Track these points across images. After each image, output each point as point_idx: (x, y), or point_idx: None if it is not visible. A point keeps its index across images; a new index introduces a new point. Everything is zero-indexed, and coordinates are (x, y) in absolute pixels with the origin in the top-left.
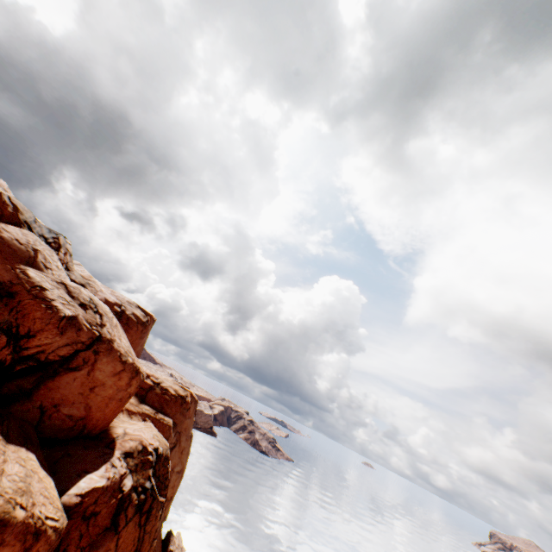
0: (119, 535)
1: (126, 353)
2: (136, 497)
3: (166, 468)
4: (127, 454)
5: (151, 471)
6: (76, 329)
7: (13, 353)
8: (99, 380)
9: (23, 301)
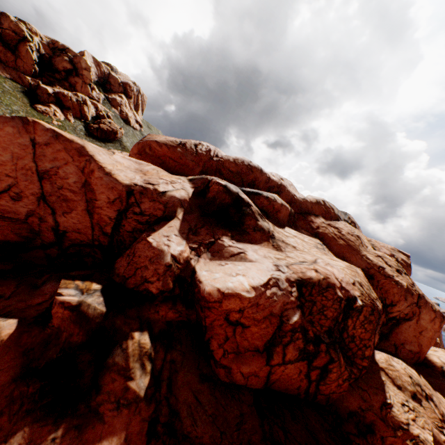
0: None
1: (431, 302)
2: None
3: None
4: None
5: None
6: (409, 294)
7: (384, 316)
8: (422, 326)
9: (379, 280)
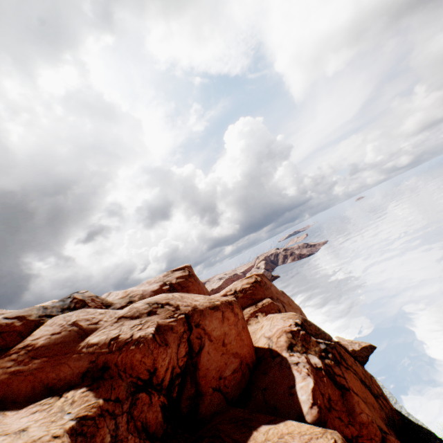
0: (350, 389)
1: (210, 303)
2: (328, 360)
3: (312, 325)
4: (290, 348)
5: (313, 338)
6: (169, 331)
7: (159, 393)
8: (220, 335)
9: (117, 362)
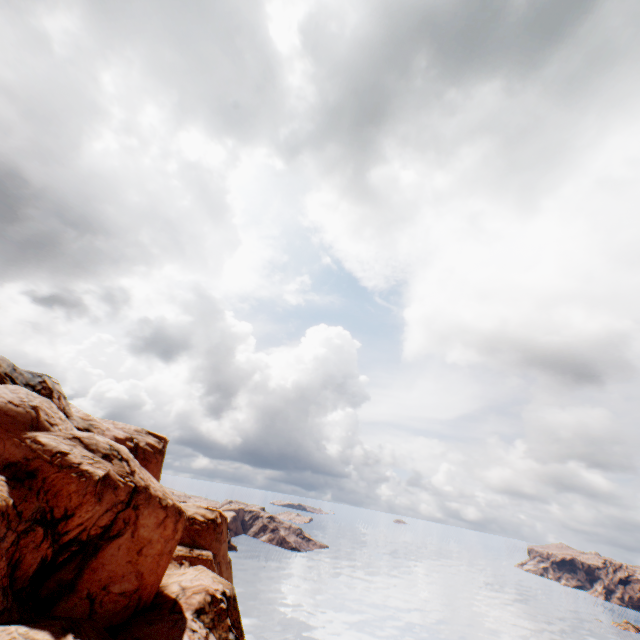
0: None
1: (164, 495)
2: None
3: (237, 610)
4: (198, 612)
5: (229, 620)
6: (112, 488)
7: (52, 544)
8: (145, 538)
9: (49, 477)
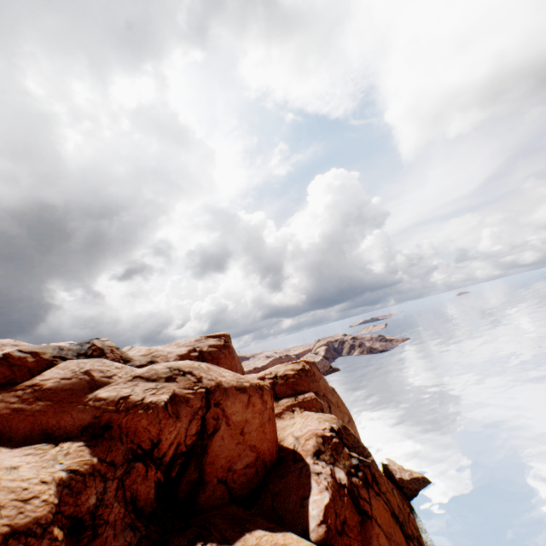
0: (373, 518)
1: (238, 382)
2: (356, 479)
3: (351, 435)
4: (316, 455)
5: (346, 449)
6: (184, 403)
7: (158, 468)
8: (240, 422)
9: (121, 423)
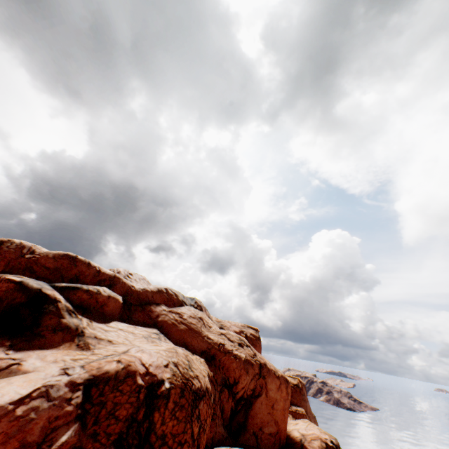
0: None
1: (274, 369)
2: None
3: None
4: None
5: None
6: (250, 365)
7: (232, 399)
8: (273, 398)
9: (221, 359)
